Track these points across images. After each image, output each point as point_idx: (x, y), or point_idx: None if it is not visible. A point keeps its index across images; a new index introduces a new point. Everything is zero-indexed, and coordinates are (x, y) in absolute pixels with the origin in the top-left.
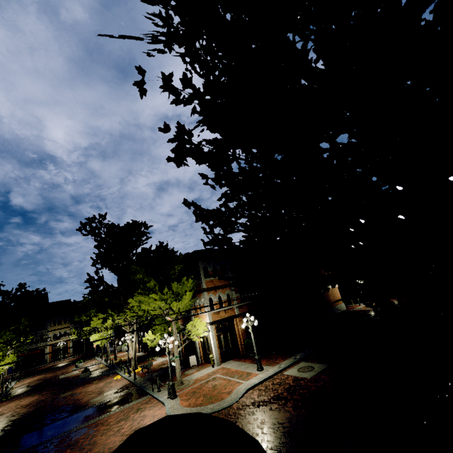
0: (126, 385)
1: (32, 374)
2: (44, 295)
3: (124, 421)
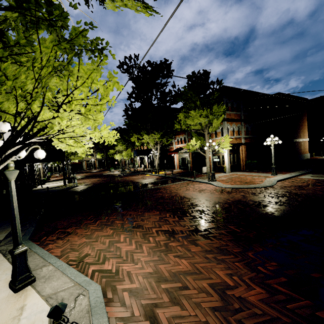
0: (160, 177)
1: (82, 173)
2: None
3: (185, 187)
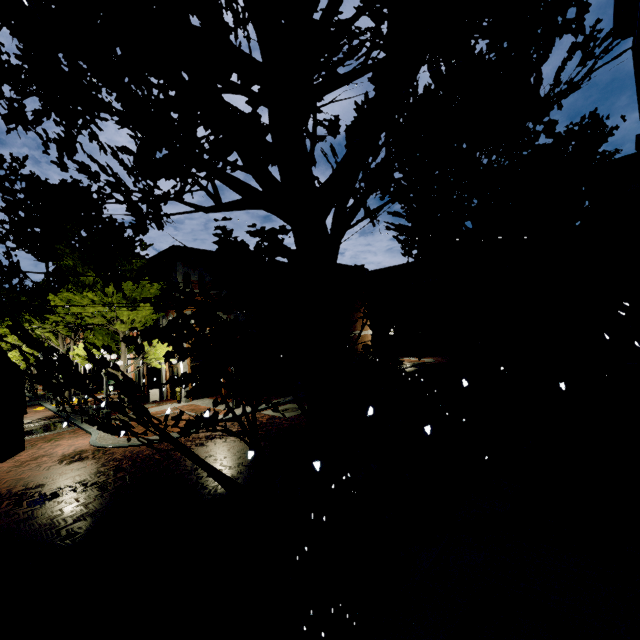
0: (48, 416)
1: None
2: None
3: (26, 449)
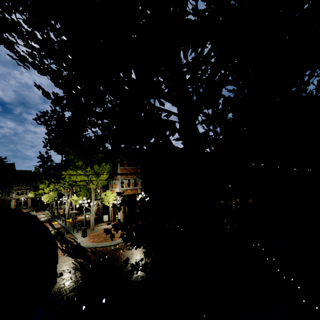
0: (58, 227)
1: None
2: (11, 164)
3: None
